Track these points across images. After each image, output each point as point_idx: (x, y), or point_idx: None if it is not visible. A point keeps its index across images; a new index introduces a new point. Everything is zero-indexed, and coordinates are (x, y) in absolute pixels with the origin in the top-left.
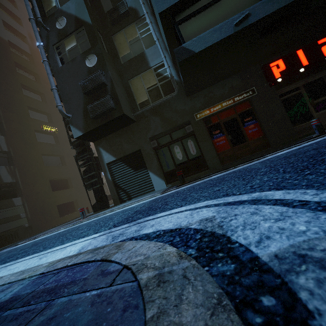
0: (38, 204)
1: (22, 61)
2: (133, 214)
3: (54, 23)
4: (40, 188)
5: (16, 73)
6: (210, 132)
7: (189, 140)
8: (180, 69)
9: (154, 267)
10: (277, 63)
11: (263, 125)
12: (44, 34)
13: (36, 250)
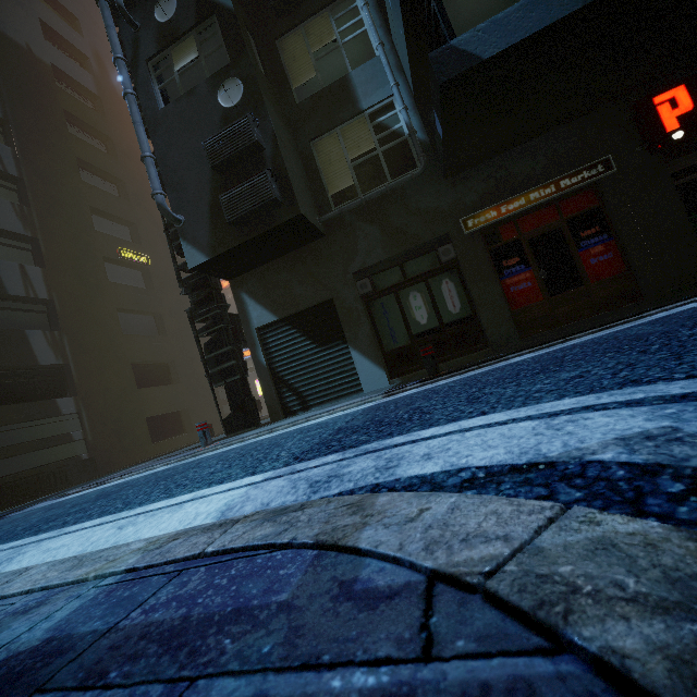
0: (108, 414)
1: (80, 110)
2: (337, 435)
3: (150, 10)
4: (113, 381)
5: (66, 135)
6: (496, 261)
7: (446, 281)
8: (441, 104)
9: (636, 598)
10: (673, 96)
11: (627, 245)
12: (128, 36)
13: (108, 507)
